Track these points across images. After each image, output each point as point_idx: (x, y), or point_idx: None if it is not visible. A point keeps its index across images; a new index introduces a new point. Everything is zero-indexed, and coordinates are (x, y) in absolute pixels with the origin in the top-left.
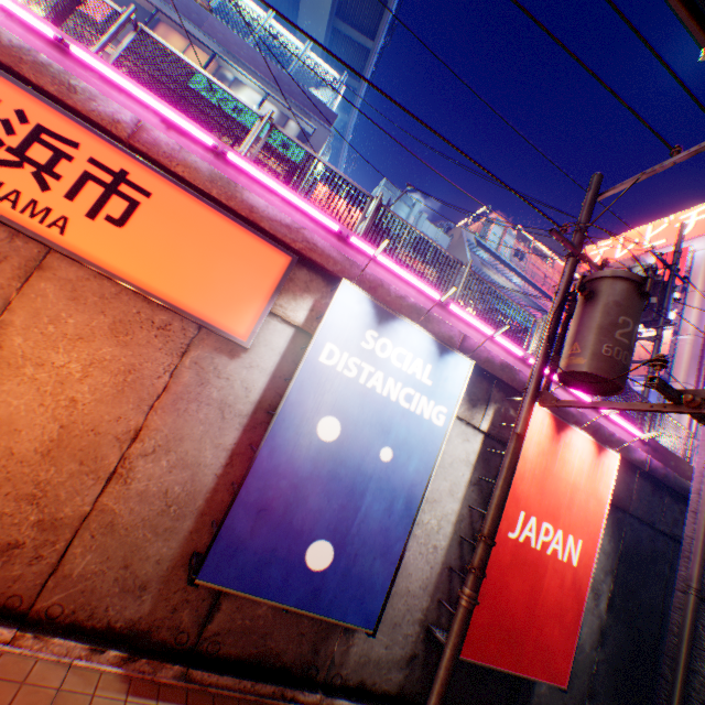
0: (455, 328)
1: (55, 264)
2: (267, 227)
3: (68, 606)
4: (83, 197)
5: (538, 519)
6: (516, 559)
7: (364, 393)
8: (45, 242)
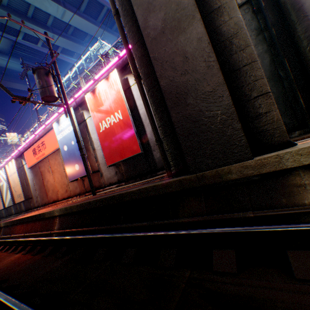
0: (74, 102)
1: (49, 158)
2: (50, 128)
3: (74, 193)
4: (43, 149)
5: (105, 120)
6: (106, 135)
7: (65, 137)
8: (46, 157)
